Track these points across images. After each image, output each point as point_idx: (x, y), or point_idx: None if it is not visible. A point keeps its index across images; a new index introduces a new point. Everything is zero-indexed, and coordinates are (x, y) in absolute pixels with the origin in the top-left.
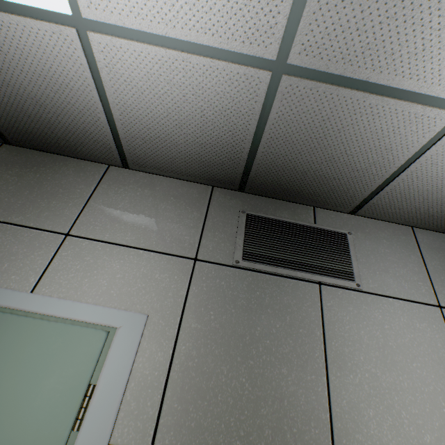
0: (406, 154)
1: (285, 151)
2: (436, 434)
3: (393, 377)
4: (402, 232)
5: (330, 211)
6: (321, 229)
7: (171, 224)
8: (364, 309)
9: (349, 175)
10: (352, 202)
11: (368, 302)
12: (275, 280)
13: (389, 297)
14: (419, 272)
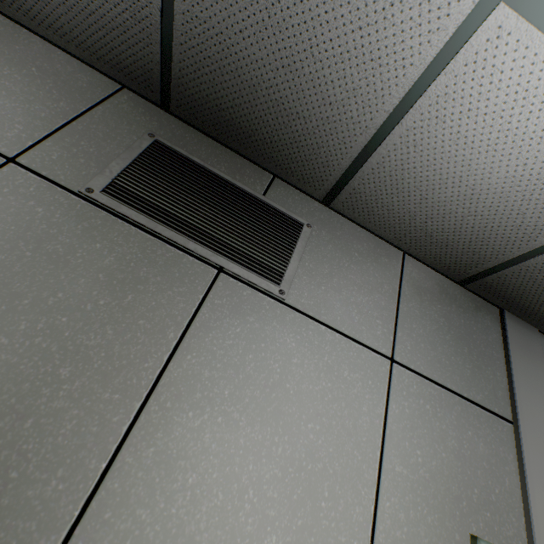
0: (402, 83)
1: (218, 20)
2: (289, 539)
3: (266, 434)
4: (387, 254)
5: (297, 191)
6: (268, 204)
7: (2, 99)
8: (274, 326)
9: (319, 113)
10: (326, 179)
11: (285, 319)
12: (145, 240)
13: (323, 325)
14: (386, 308)
